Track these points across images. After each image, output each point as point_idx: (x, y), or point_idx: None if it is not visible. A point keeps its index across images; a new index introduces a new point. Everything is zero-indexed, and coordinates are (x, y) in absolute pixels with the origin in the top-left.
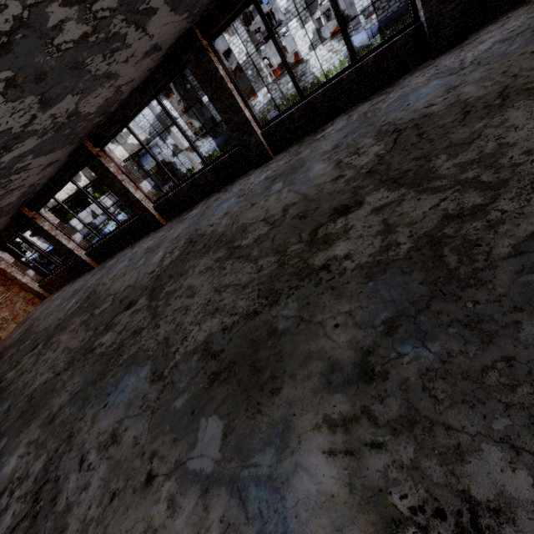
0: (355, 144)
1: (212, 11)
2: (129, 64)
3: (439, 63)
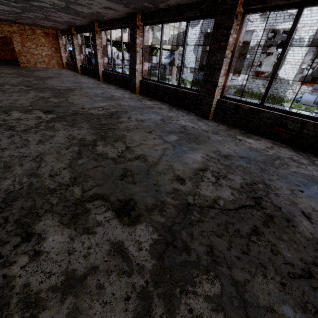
0: (115, 108)
1: (147, 13)
2: (95, 6)
3: (185, 116)
